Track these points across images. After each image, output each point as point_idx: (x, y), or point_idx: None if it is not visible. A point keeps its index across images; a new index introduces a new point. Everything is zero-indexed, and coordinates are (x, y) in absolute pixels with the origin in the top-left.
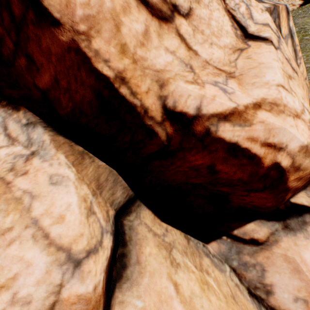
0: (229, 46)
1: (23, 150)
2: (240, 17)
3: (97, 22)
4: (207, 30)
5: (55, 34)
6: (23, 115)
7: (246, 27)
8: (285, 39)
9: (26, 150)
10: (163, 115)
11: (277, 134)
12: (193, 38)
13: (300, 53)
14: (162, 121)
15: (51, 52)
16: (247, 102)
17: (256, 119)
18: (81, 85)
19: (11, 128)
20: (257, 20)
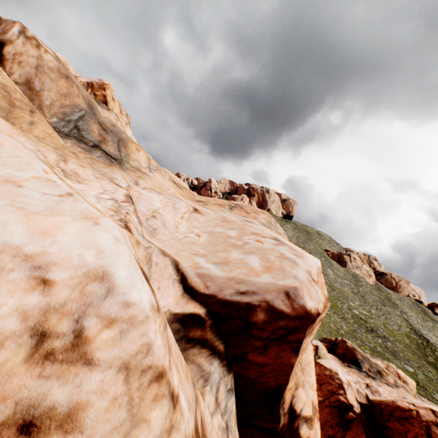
0: None
1: (222, 420)
2: None
3: (303, 350)
4: None
5: (295, 358)
6: (230, 378)
7: None
8: None
9: (223, 420)
10: (288, 408)
11: (316, 437)
12: None
13: None
14: (286, 412)
15: (282, 358)
16: (311, 407)
17: (314, 425)
18: (275, 378)
19: (220, 391)
20: None
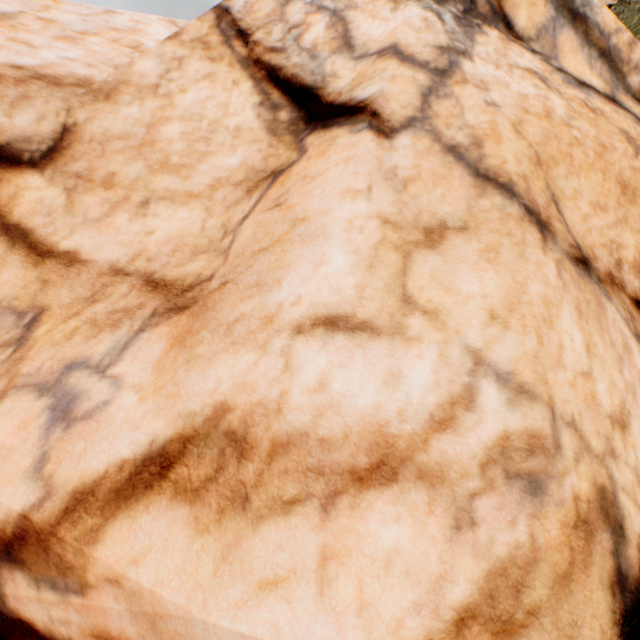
0: (238, 174)
1: None
2: (303, 61)
3: None
4: (130, 167)
5: None
6: None
7: (319, 84)
8: (539, 39)
9: None
10: None
11: (187, 639)
12: (65, 217)
13: (637, 48)
14: None
15: None
16: (117, 459)
17: (96, 568)
18: None
19: None
20: (370, 43)
